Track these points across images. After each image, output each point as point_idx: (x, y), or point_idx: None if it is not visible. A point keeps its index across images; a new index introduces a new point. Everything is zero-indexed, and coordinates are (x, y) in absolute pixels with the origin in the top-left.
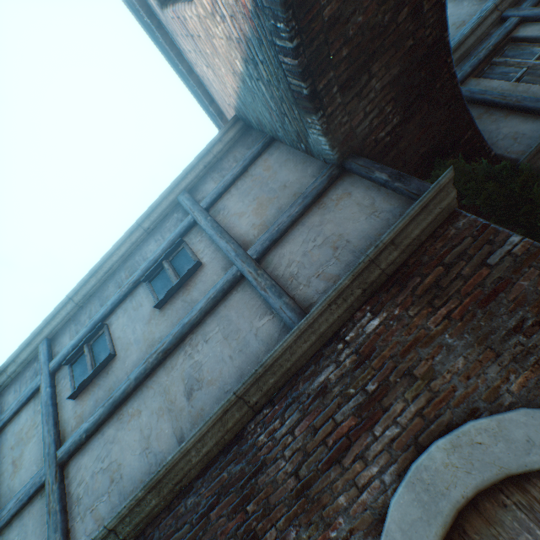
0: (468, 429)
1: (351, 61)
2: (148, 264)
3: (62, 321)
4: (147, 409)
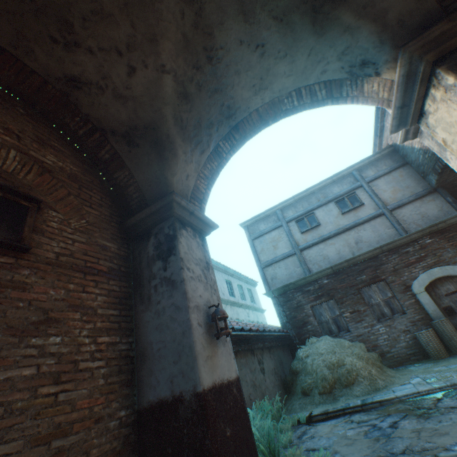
0: (445, 266)
1: None
2: (336, 196)
3: (287, 205)
4: (337, 243)
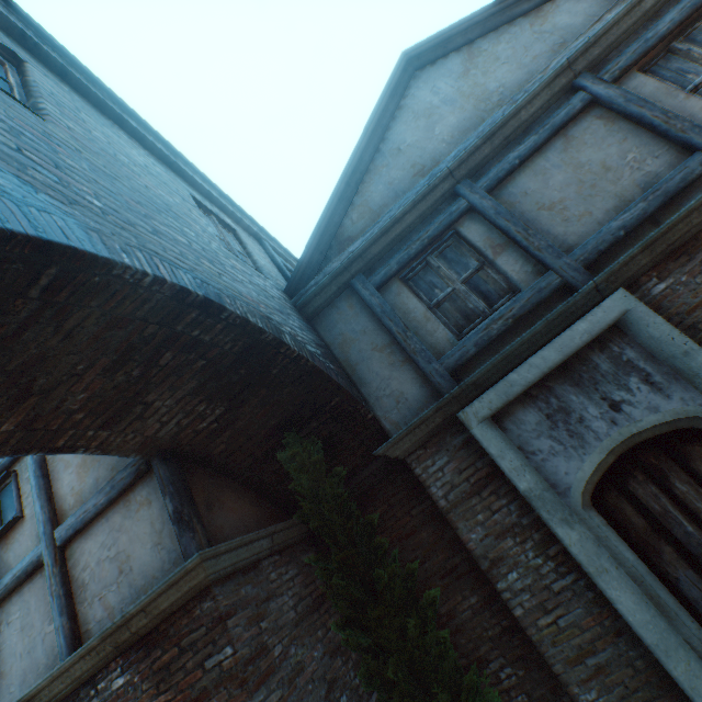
0: None
1: (100, 412)
2: None
3: None
4: None
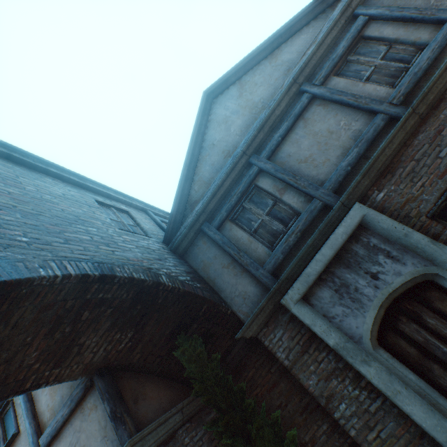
0: None
1: (50, 359)
2: None
3: None
4: None
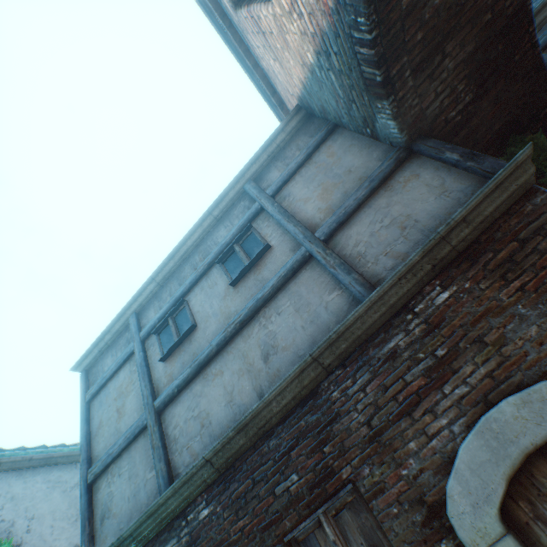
0: (539, 387)
1: (425, 43)
2: (220, 248)
3: (147, 299)
4: (228, 370)
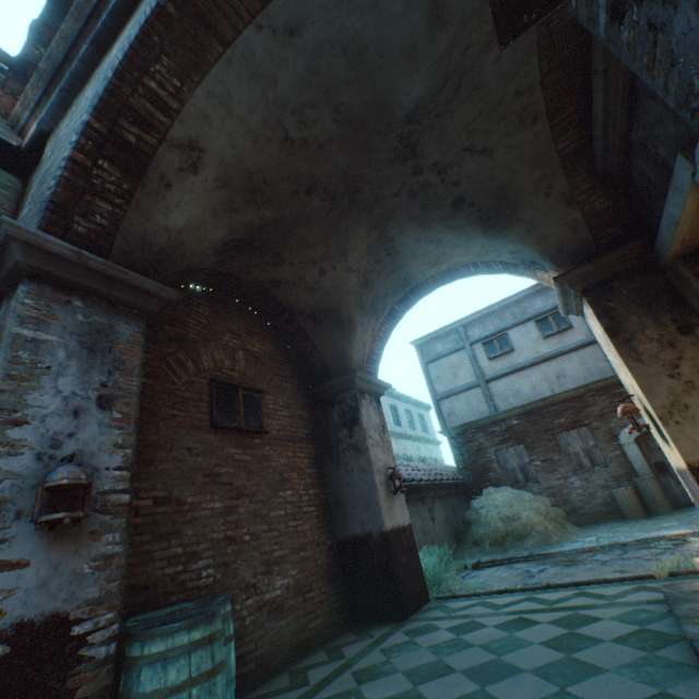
0: None
1: None
2: (537, 313)
3: (472, 320)
4: (534, 376)
